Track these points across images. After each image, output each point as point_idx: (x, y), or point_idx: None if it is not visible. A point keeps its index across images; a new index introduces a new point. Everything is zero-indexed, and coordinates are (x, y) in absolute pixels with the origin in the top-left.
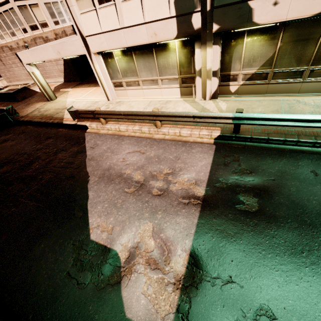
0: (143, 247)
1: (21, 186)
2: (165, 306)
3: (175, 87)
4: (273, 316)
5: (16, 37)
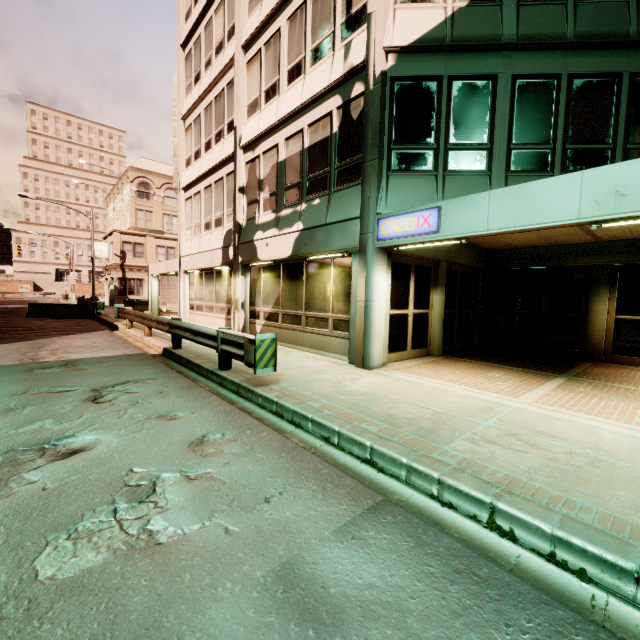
0: None
1: None
2: None
3: (223, 318)
4: None
5: None
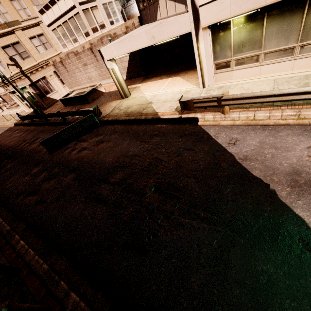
0: None
1: (161, 197)
2: None
3: None
4: None
5: (77, 43)
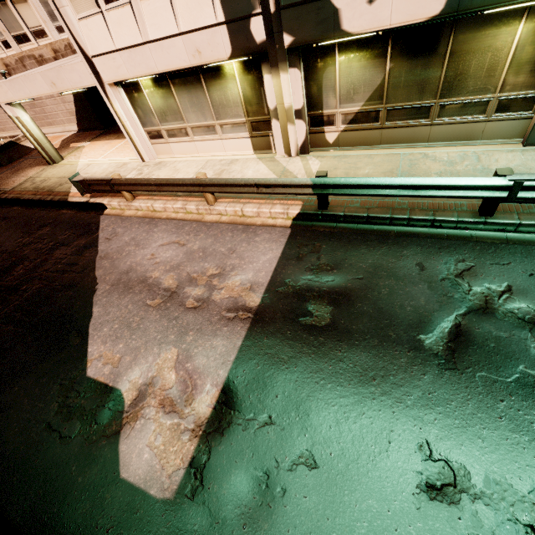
0: (159, 383)
1: None
2: (175, 460)
3: (244, 137)
4: (314, 464)
5: None
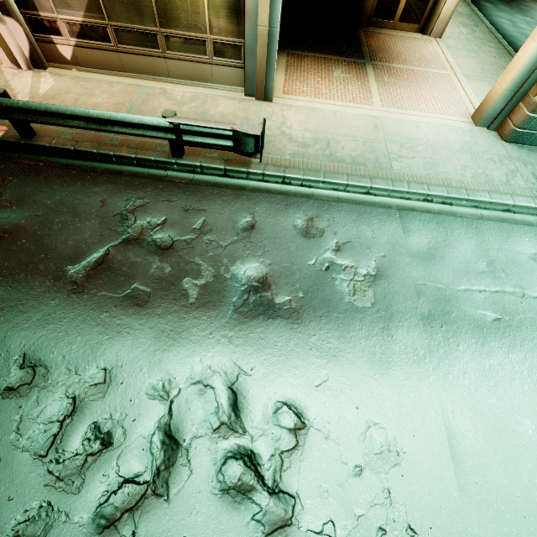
0: None
1: None
2: None
3: None
4: None
5: None
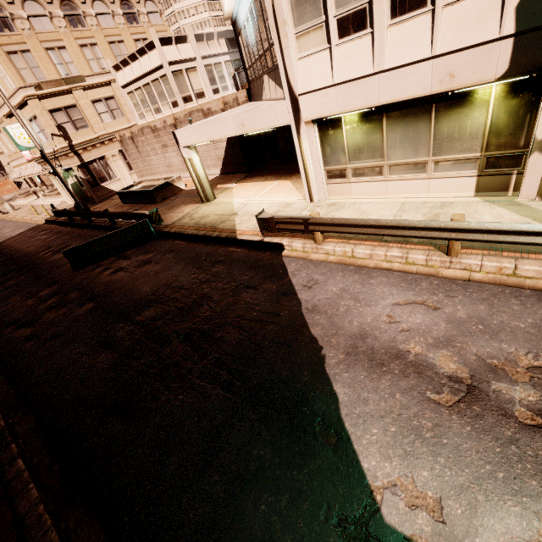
0: None
1: (186, 349)
2: None
3: (466, 176)
4: None
5: (160, 114)
